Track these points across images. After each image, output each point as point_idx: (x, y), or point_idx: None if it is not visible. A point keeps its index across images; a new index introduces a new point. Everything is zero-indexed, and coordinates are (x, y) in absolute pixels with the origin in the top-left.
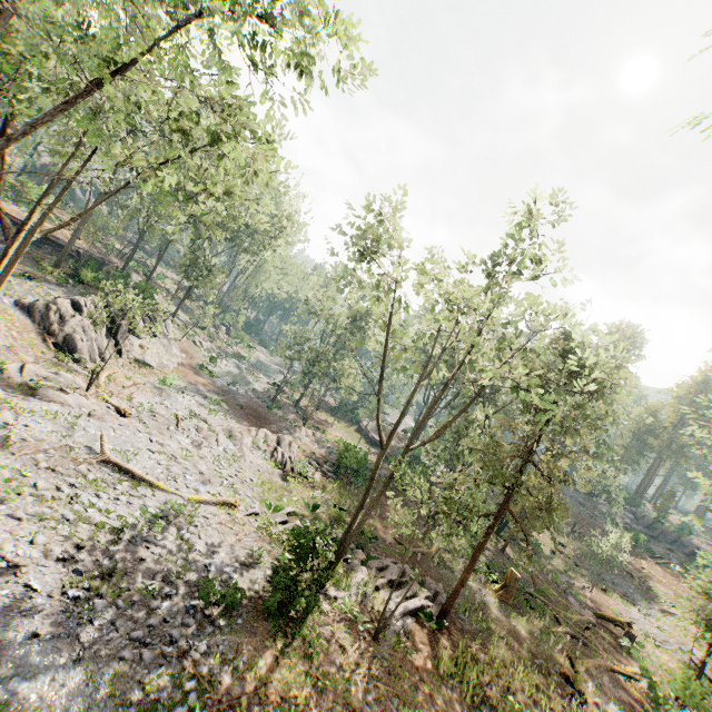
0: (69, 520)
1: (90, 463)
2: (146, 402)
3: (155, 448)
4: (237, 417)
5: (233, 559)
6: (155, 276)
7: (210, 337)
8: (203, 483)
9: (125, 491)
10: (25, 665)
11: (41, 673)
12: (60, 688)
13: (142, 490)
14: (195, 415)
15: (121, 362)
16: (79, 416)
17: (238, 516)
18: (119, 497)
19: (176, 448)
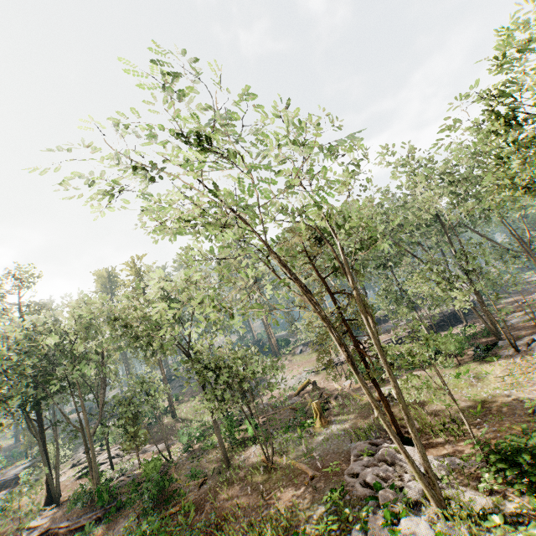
0: None
1: None
2: None
3: None
4: None
5: None
6: None
7: None
8: None
9: None
10: None
11: None
12: None
13: None
14: None
15: None
16: None
17: None
18: None
19: None
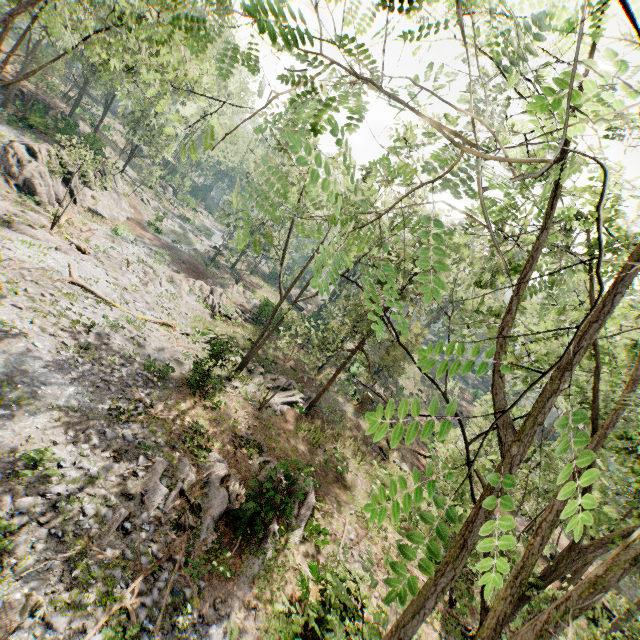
0: (54, 314)
1: (63, 282)
2: (101, 245)
3: (111, 281)
4: (179, 269)
5: (168, 355)
6: (101, 126)
7: (158, 197)
8: (148, 309)
9: (90, 304)
10: (42, 378)
11: (52, 383)
12: (64, 391)
13: (103, 306)
14: (142, 262)
15: (76, 209)
16: (49, 248)
17: (174, 334)
18: (87, 307)
19: (127, 283)
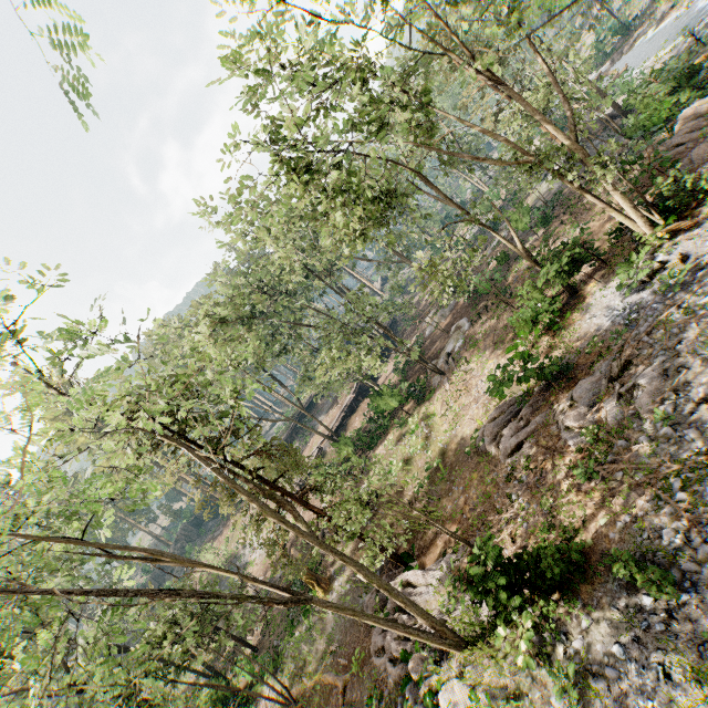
0: None
1: None
2: None
3: None
4: None
5: (615, 692)
6: None
7: None
8: None
9: None
10: None
11: None
12: None
13: None
14: None
15: None
16: None
17: None
18: None
19: None
